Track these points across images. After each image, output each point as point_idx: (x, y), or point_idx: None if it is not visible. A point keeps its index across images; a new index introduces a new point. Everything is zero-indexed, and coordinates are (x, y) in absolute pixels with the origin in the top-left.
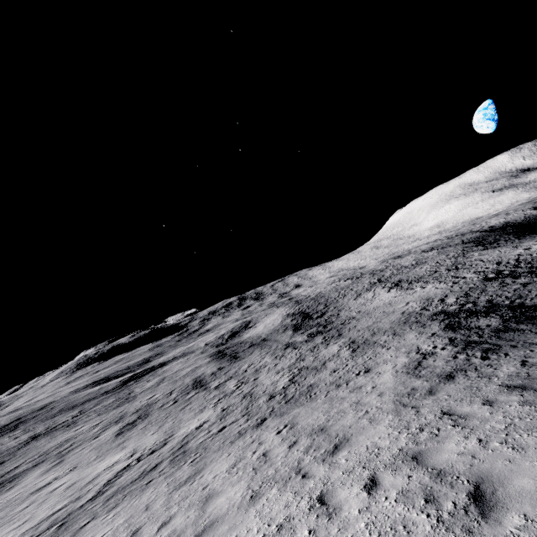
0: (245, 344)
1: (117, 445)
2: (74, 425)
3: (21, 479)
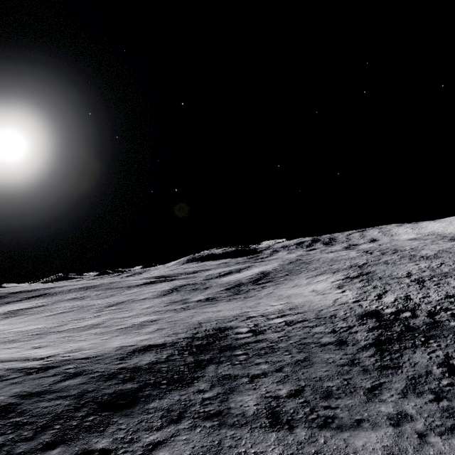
0: (198, 286)
1: (26, 321)
2: (80, 300)
3: (12, 318)
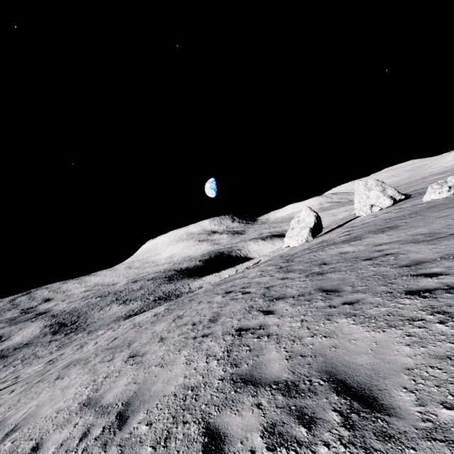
0: (8, 350)
1: None
2: None
3: None
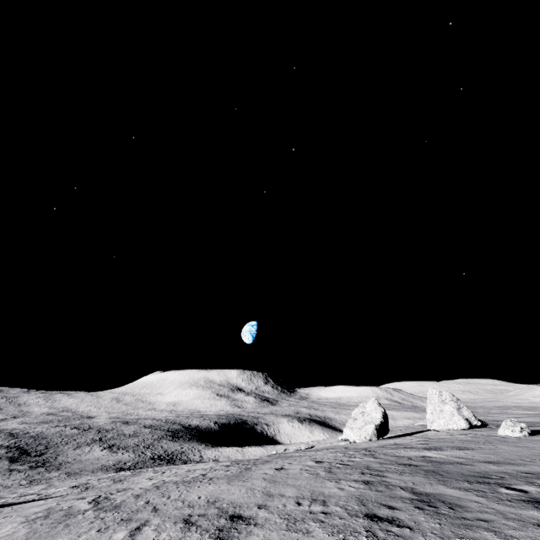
0: None
1: None
2: None
3: None
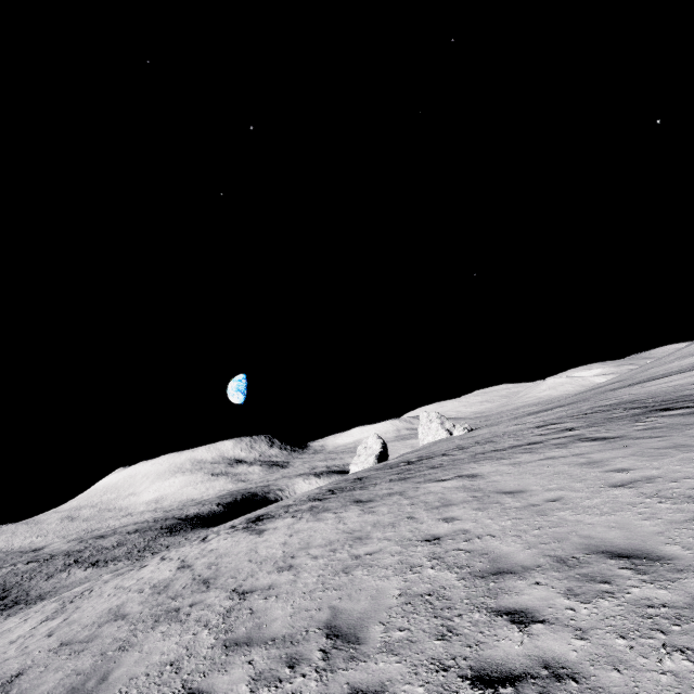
0: None
1: None
2: None
3: None
